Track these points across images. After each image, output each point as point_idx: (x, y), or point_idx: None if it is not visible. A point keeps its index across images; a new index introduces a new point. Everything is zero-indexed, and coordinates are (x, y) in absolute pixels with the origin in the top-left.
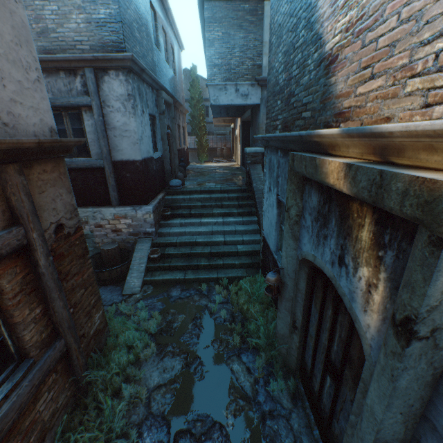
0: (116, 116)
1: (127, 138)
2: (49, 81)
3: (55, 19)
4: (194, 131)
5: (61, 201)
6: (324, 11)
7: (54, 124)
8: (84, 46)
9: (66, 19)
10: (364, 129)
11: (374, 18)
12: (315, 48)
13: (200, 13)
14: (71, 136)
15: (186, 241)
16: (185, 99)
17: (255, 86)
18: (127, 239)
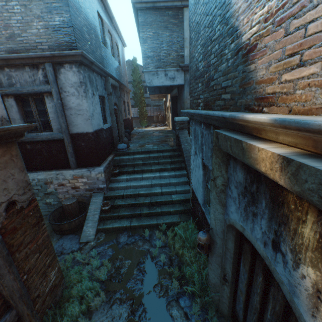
0: (71, 99)
1: (81, 116)
2: (17, 74)
3: (20, 26)
4: (136, 104)
5: (13, 180)
6: (239, 6)
7: (5, 114)
8: (44, 46)
9: (28, 26)
10: (308, 123)
11: (300, 4)
12: (231, 39)
13: (135, 19)
14: (37, 115)
15: (131, 193)
16: (129, 81)
17: (179, 71)
18: (84, 194)
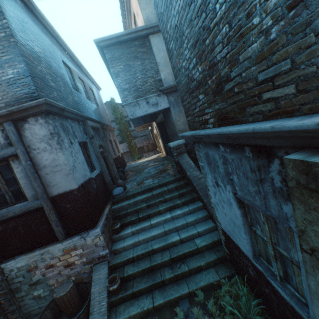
0: (44, 155)
1: (59, 172)
2: None
3: None
4: (123, 139)
5: None
6: None
7: None
8: None
9: None
10: None
11: None
12: None
13: (103, 58)
14: (4, 186)
15: (143, 252)
16: (112, 120)
17: (160, 95)
18: (83, 270)
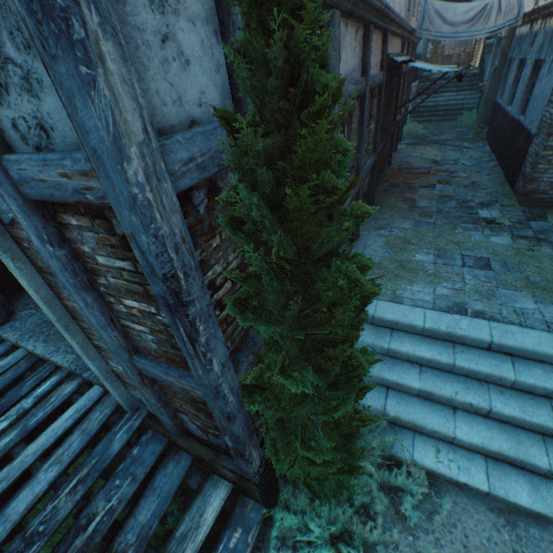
0: None
1: None
2: None
3: None
4: None
5: None
6: None
7: None
8: None
9: None
10: None
11: None
12: None
13: None
14: None
15: (431, 105)
16: None
17: None
18: None
